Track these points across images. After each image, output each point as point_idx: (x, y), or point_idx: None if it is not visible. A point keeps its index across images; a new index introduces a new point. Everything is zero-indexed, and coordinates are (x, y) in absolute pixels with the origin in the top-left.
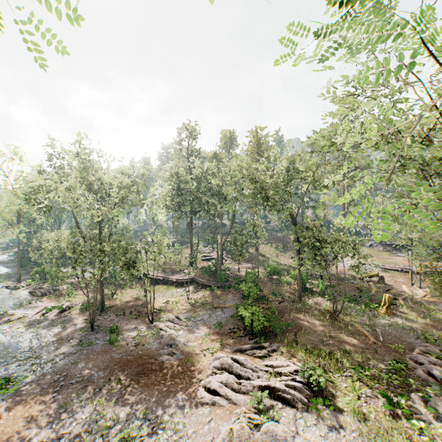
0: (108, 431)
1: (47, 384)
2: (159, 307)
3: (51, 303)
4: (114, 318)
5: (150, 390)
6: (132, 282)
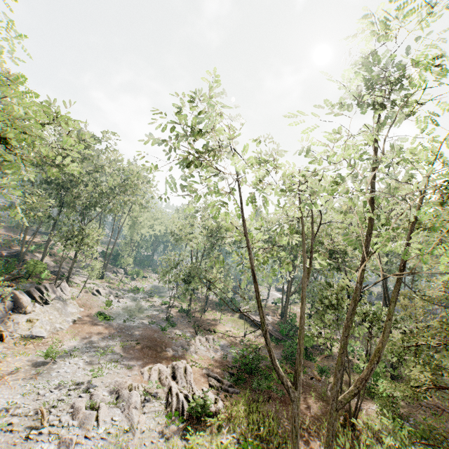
0: (105, 352)
1: (120, 327)
2: (218, 330)
3: (171, 301)
4: (186, 321)
5: (139, 353)
6: (230, 311)
